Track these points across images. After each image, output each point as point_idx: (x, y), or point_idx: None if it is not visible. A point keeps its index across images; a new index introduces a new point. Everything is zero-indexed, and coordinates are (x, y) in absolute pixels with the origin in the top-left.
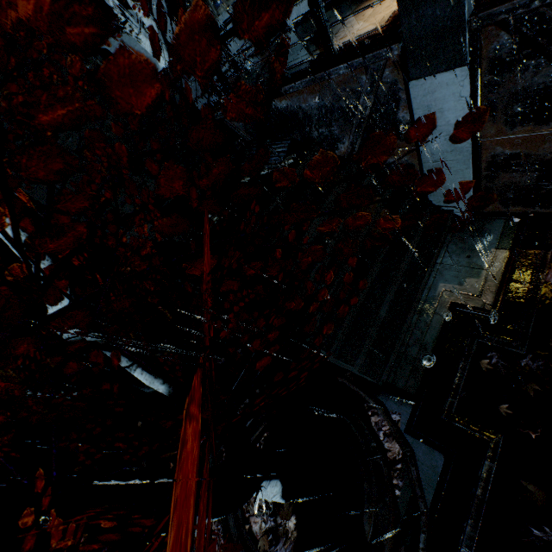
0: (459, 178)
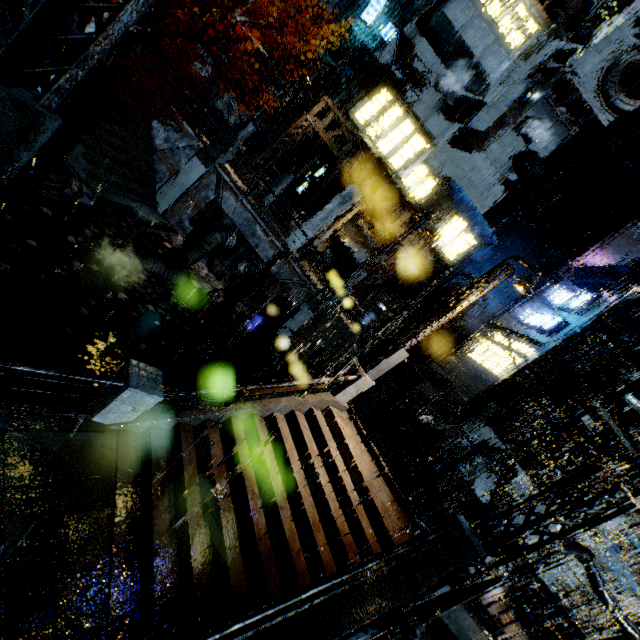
0: (174, 195)
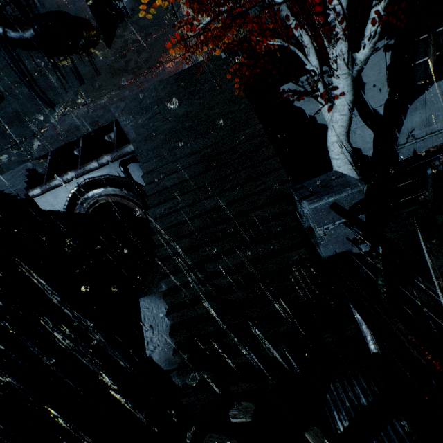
0: None
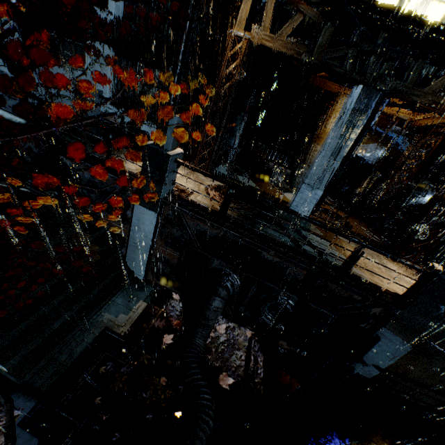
0: (142, 256)
